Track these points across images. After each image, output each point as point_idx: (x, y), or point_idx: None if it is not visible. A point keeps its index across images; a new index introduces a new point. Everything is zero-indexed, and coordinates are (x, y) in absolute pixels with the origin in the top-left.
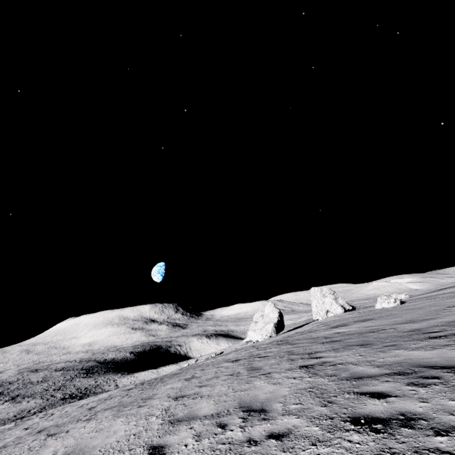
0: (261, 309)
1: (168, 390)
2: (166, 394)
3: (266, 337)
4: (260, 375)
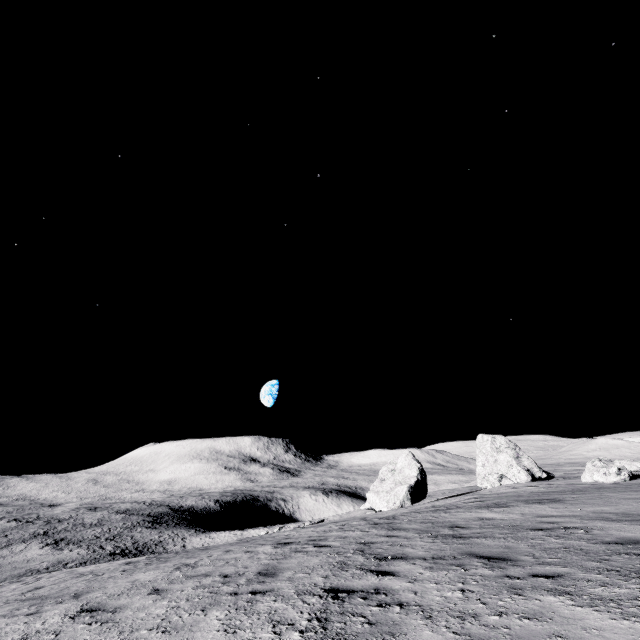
0: (393, 460)
1: (122, 585)
2: (102, 593)
3: (394, 506)
4: (247, 593)
